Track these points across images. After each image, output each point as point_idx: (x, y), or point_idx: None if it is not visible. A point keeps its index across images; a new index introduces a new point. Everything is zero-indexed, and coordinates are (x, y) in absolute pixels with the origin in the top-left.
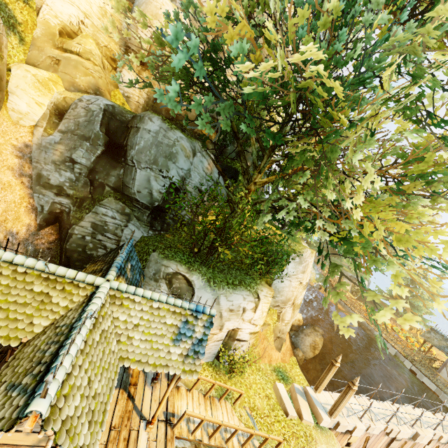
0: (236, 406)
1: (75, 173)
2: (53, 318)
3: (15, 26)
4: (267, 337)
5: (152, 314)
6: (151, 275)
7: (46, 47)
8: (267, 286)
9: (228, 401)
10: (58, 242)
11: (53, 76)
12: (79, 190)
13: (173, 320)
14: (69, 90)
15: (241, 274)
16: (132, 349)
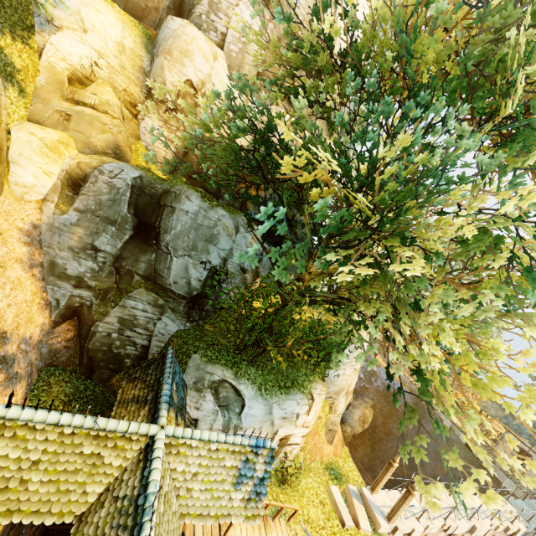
0: (290, 522)
1: (99, 263)
2: (107, 481)
3: (13, 75)
4: (319, 432)
5: (211, 458)
6: (193, 382)
7: (53, 99)
8: (321, 382)
9: (282, 518)
10: (77, 339)
11: (63, 137)
12: (103, 280)
13: (233, 460)
14: (83, 153)
15: (293, 370)
16: (192, 502)
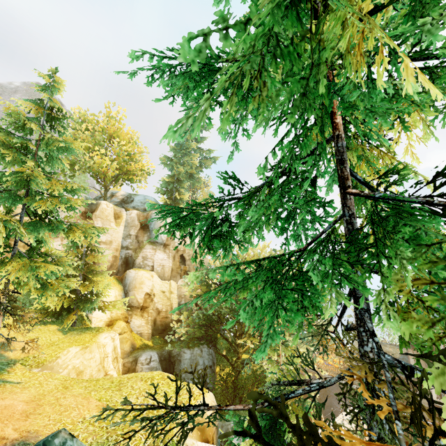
0: None
1: None
2: None
3: None
4: None
5: None
6: None
7: None
8: None
9: None
10: None
11: None
12: None
13: None
14: (124, 357)
15: None
16: None
